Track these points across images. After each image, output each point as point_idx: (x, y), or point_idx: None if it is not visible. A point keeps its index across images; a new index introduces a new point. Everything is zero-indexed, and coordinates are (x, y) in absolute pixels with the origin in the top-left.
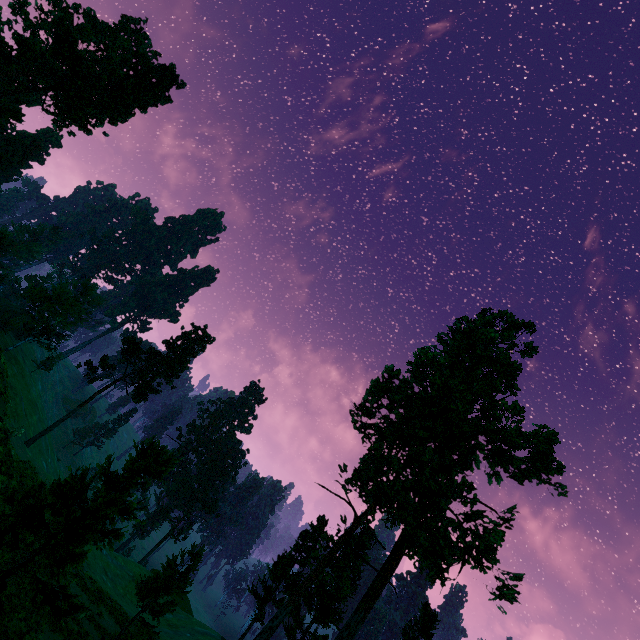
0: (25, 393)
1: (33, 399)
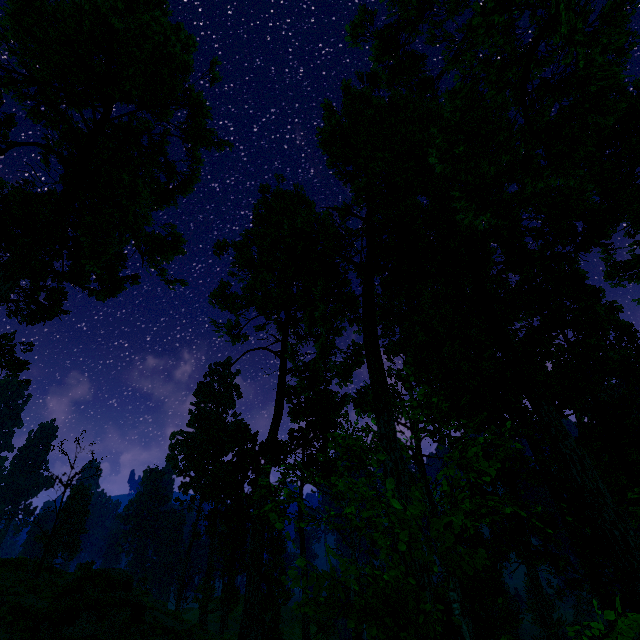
0: None
1: None
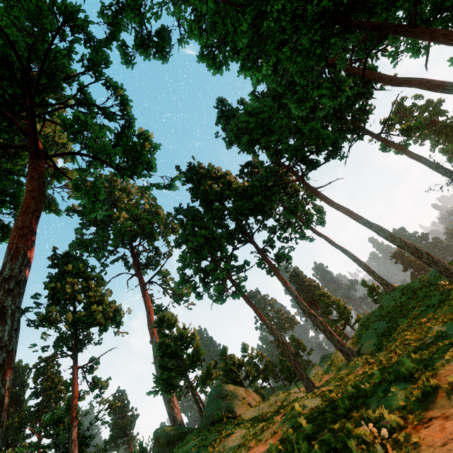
0: None
1: None
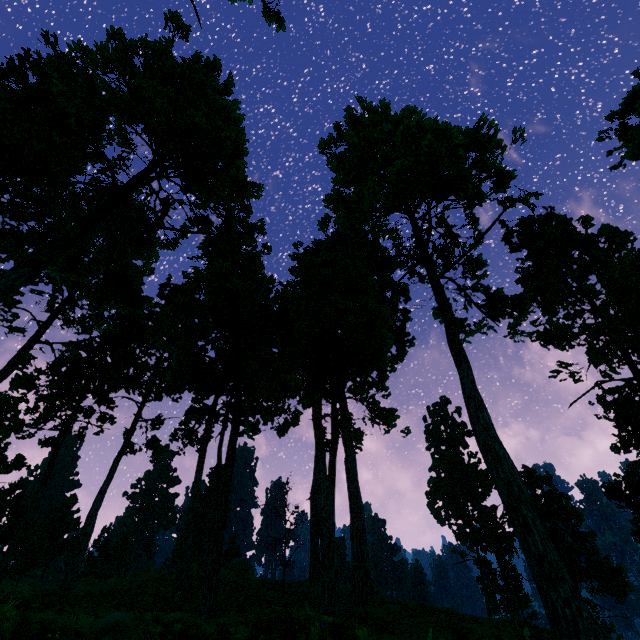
0: None
1: None
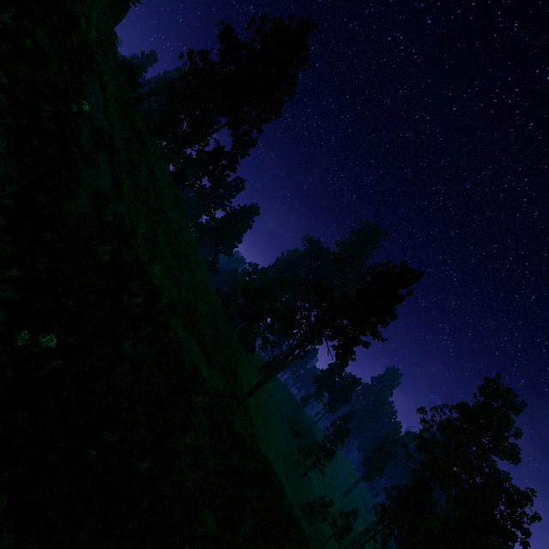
0: (243, 374)
1: (251, 383)
